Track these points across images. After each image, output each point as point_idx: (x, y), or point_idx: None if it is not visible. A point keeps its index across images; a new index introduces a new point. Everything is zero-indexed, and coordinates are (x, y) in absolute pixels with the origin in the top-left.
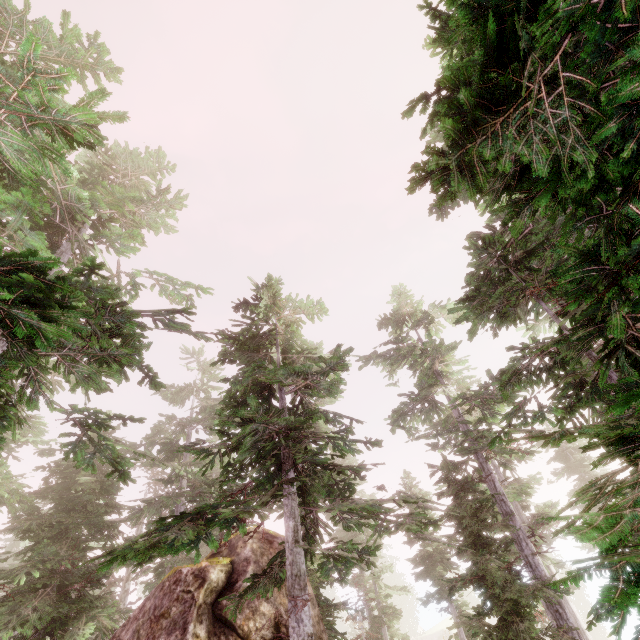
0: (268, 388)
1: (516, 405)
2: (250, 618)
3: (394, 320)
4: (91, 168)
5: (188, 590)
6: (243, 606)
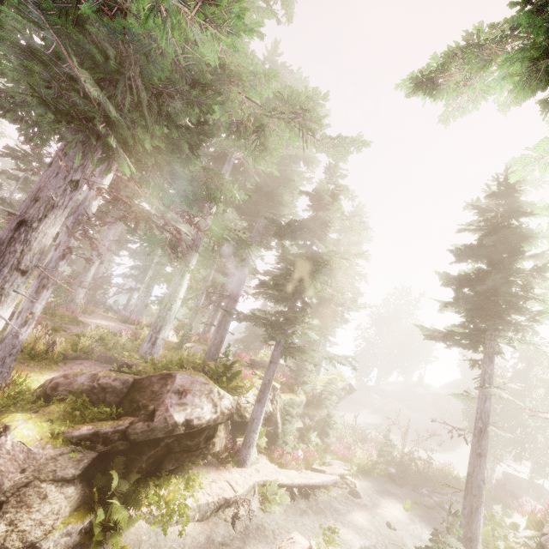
0: None
1: None
2: None
3: None
4: None
5: None
6: None
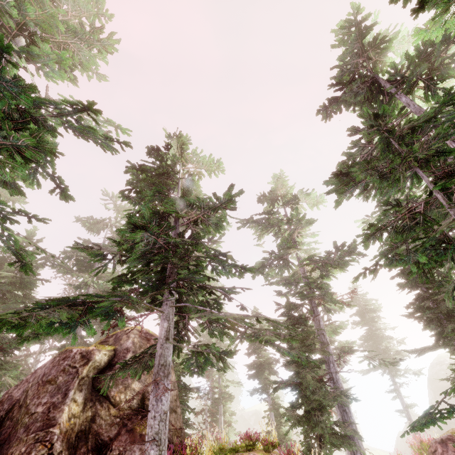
0: (165, 219)
1: (392, 244)
2: (122, 392)
3: (270, 197)
4: None
5: (74, 365)
6: (118, 382)
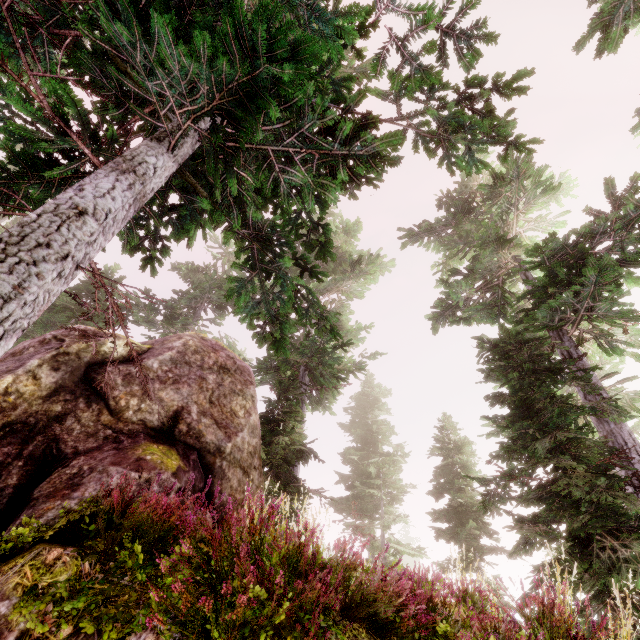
0: None
1: None
2: (135, 395)
3: (460, 193)
4: None
5: (63, 339)
6: (133, 380)
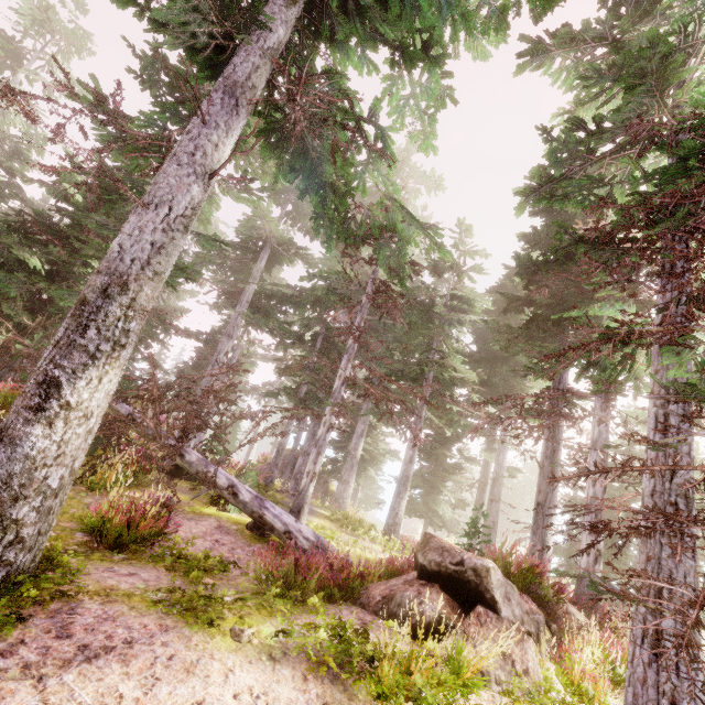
0: None
1: None
2: None
3: None
4: (33, 19)
5: None
6: None
